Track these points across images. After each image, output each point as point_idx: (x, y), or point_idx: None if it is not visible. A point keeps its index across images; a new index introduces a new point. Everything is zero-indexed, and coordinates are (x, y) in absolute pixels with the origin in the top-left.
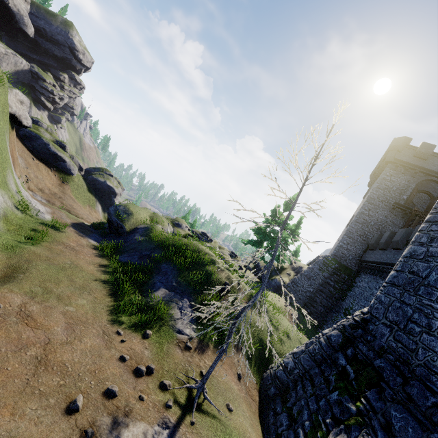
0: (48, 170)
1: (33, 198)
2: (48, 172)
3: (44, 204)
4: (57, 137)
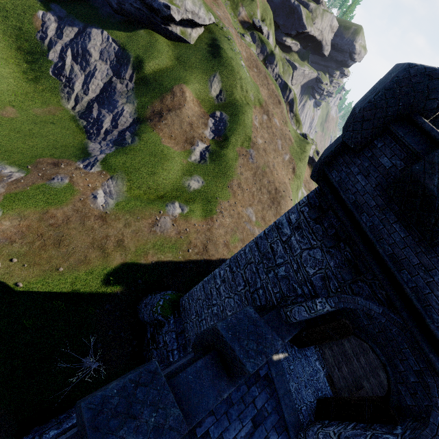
0: (307, 167)
1: (302, 186)
2: (307, 168)
3: (305, 190)
4: (317, 148)
